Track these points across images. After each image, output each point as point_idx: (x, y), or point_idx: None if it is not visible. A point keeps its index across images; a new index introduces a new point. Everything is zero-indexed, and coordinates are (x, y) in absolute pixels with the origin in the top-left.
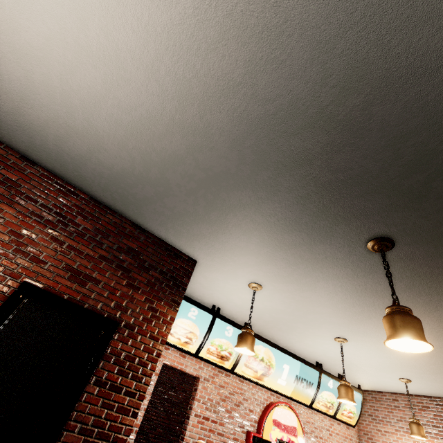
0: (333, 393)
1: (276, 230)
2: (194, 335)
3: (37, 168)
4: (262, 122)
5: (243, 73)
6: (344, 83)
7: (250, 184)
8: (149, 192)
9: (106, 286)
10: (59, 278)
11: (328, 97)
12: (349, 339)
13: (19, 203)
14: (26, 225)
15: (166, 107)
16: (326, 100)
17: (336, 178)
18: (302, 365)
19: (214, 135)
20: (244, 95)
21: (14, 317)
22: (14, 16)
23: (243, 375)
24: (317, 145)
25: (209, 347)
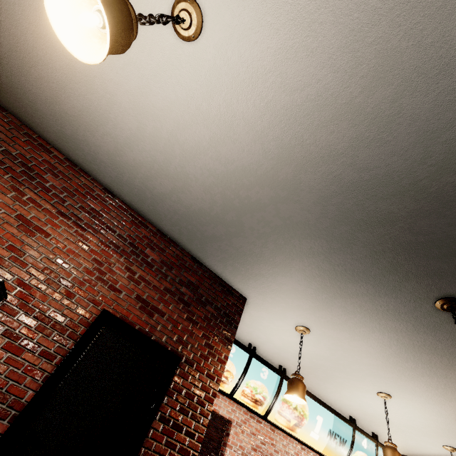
0: (368, 454)
1: (341, 278)
2: (230, 374)
3: (116, 200)
4: (354, 185)
5: (347, 146)
6: (442, 164)
7: (326, 235)
8: (219, 231)
9: (169, 319)
10: (132, 308)
11: (424, 173)
12: (394, 395)
13: (101, 233)
14: (106, 254)
15: (263, 164)
16: (421, 175)
17: (415, 240)
18: (335, 418)
19: (303, 191)
20: (343, 163)
21: (94, 344)
22: (148, 84)
23: (275, 423)
24: (403, 209)
25: (244, 389)
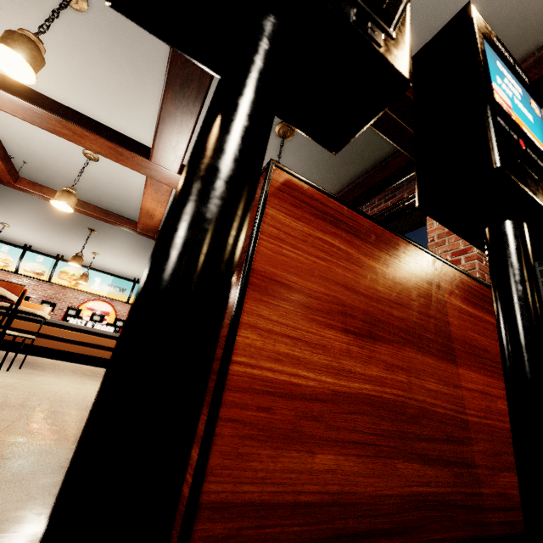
0: None
1: None
2: (9, 261)
3: None
4: None
5: None
6: None
7: None
8: None
9: None
10: None
11: None
12: (96, 252)
13: None
14: None
15: None
16: None
17: None
18: (115, 278)
19: None
20: None
21: None
22: None
23: (60, 284)
24: None
25: (25, 268)
